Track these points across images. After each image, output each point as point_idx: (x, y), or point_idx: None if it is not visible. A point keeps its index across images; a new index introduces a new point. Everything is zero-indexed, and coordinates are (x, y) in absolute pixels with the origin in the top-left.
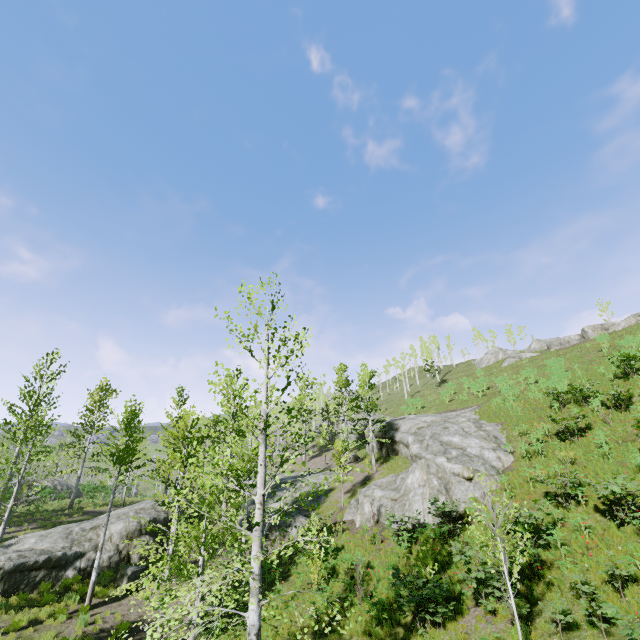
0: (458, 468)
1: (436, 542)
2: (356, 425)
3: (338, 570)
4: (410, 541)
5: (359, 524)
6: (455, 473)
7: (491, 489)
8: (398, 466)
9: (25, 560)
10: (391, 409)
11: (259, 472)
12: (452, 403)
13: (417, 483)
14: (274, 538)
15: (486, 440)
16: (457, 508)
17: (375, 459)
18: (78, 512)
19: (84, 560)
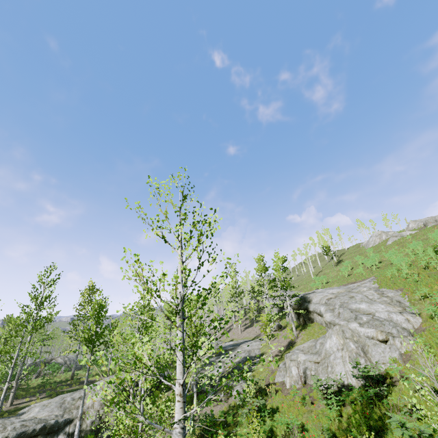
0: (371, 332)
1: (364, 404)
2: (276, 301)
3: (276, 432)
4: (338, 403)
5: (289, 385)
6: (369, 336)
7: (407, 350)
8: (315, 332)
9: (25, 429)
10: (301, 286)
11: (177, 359)
12: (351, 277)
13: (335, 347)
14: (220, 399)
15: (391, 305)
16: (377, 369)
17: (295, 327)
18: (76, 382)
19: (72, 426)
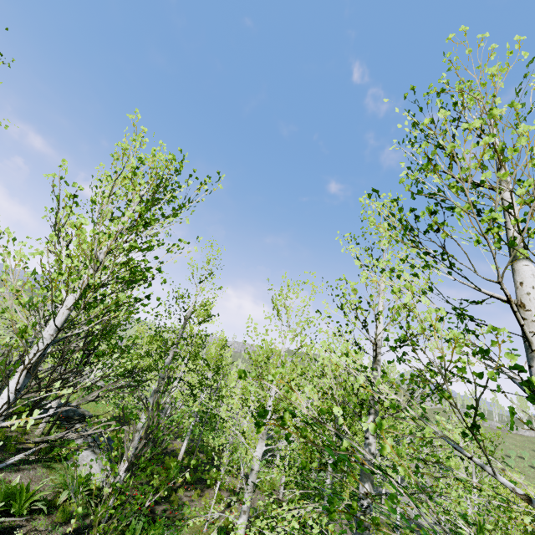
0: None
1: None
2: None
3: None
4: None
5: None
6: None
7: None
8: None
9: None
10: None
11: None
12: None
13: None
14: None
15: None
16: None
17: None
18: None
19: None
